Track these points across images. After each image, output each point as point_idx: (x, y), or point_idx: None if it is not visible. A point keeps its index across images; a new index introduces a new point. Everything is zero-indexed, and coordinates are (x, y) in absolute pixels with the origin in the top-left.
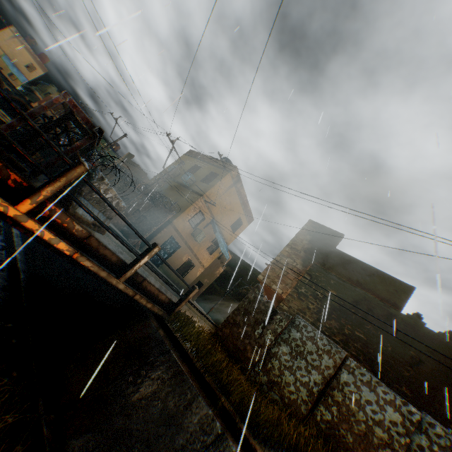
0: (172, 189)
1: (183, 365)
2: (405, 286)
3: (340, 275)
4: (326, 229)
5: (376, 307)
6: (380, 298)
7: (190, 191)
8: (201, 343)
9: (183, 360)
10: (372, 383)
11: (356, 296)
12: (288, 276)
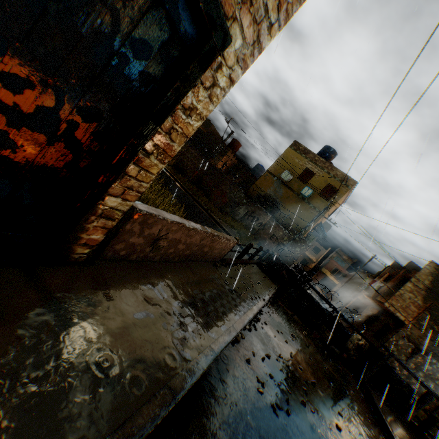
0: (288, 199)
1: None
2: None
3: None
4: None
5: None
6: None
7: (309, 206)
8: None
9: None
10: None
11: None
12: (409, 308)
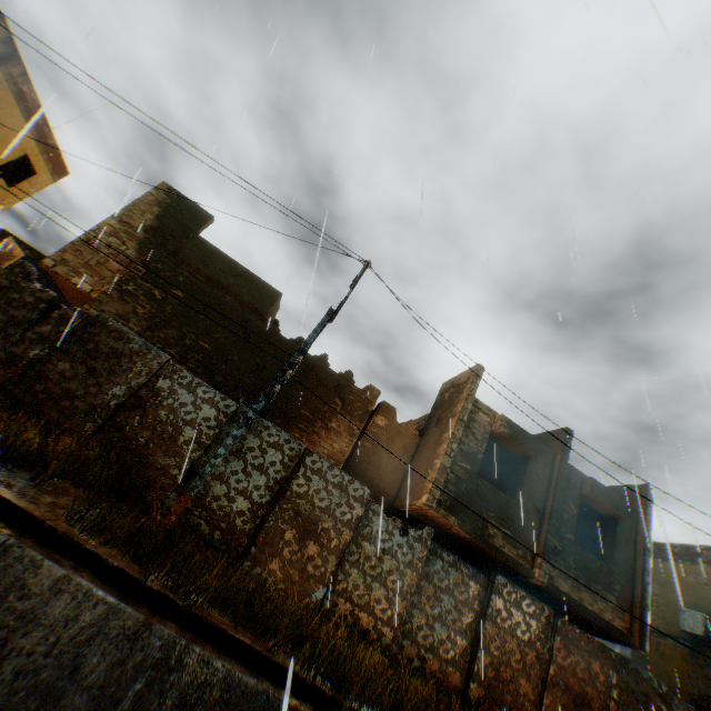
0: None
1: None
2: (274, 291)
3: (197, 272)
4: (189, 204)
5: (233, 313)
6: (242, 304)
7: None
8: None
9: None
10: (194, 385)
11: (211, 300)
12: (109, 266)
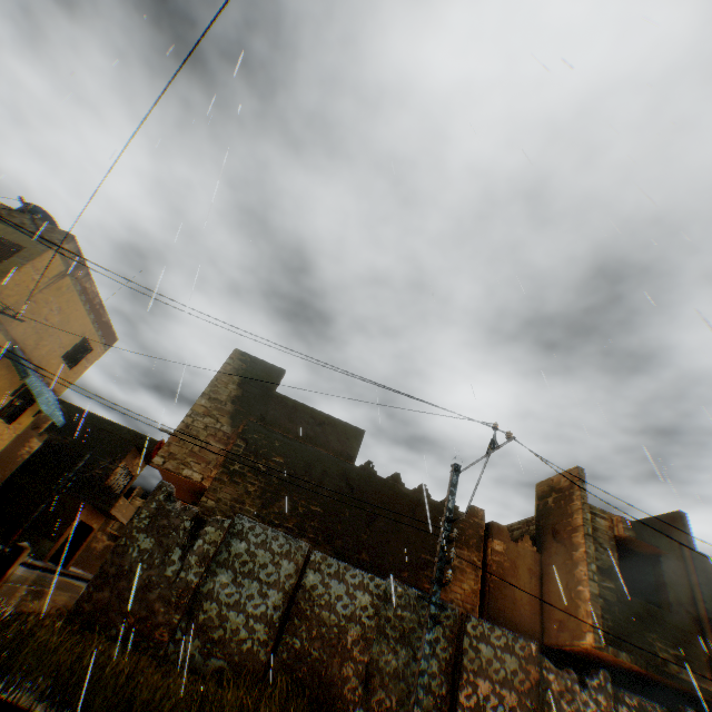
0: None
1: None
2: (357, 431)
3: (287, 431)
4: (262, 364)
5: (332, 466)
6: (334, 452)
7: None
8: (66, 667)
9: None
10: (341, 571)
11: (308, 458)
12: (210, 448)
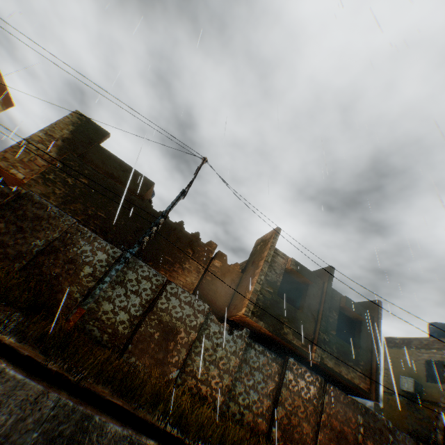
0: None
1: None
2: (149, 181)
3: (98, 168)
4: (94, 125)
5: (122, 194)
6: (128, 189)
7: None
8: None
9: None
10: (92, 239)
11: (107, 186)
12: (37, 162)
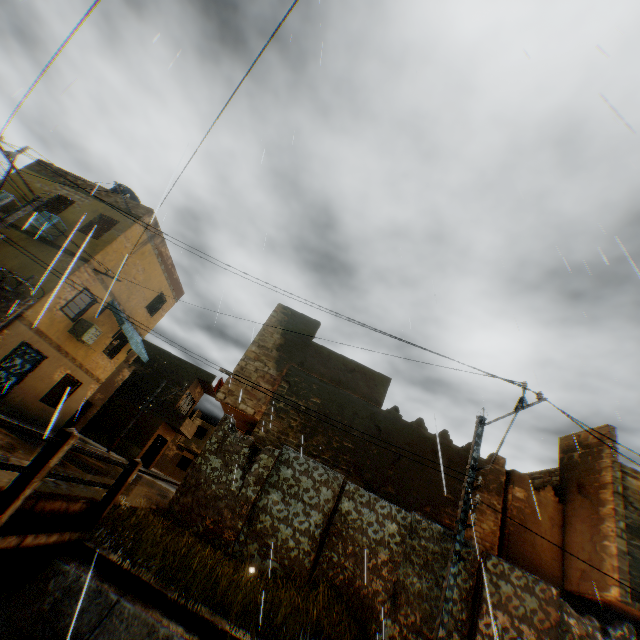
0: (10, 244)
1: (150, 609)
2: (384, 378)
3: (322, 376)
4: (301, 317)
5: (361, 408)
6: (363, 396)
7: (58, 251)
8: (169, 554)
9: (143, 599)
10: (372, 501)
11: (341, 400)
12: (260, 388)
